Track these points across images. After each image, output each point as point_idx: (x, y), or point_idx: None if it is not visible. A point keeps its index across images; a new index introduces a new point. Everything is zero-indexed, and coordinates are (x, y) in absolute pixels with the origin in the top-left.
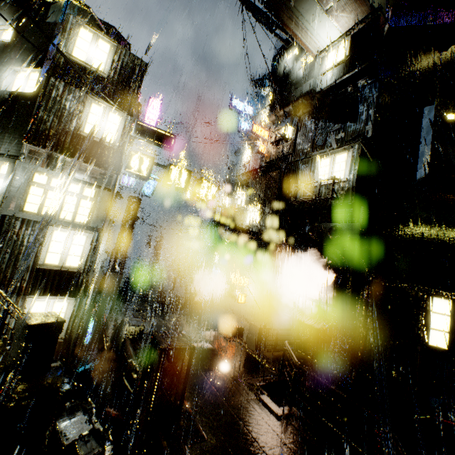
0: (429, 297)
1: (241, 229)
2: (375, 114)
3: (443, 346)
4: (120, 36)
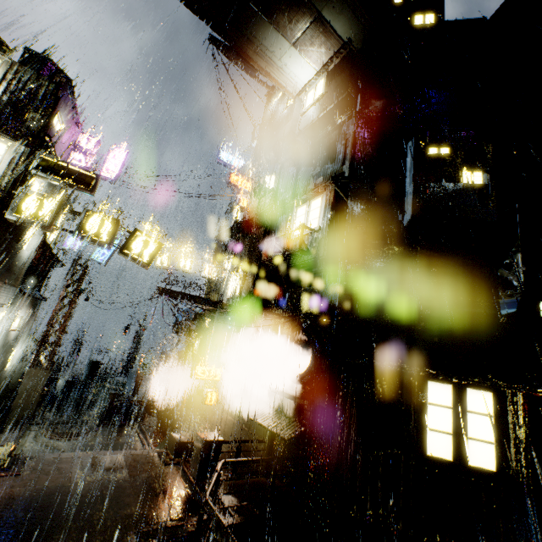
0: (423, 381)
1: (202, 300)
2: (351, 152)
3: (447, 456)
4: (59, 70)
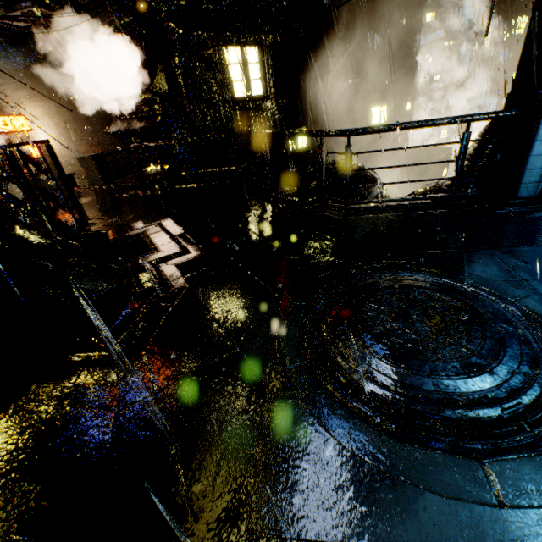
0: (226, 48)
1: None
2: None
3: (244, 95)
4: None
